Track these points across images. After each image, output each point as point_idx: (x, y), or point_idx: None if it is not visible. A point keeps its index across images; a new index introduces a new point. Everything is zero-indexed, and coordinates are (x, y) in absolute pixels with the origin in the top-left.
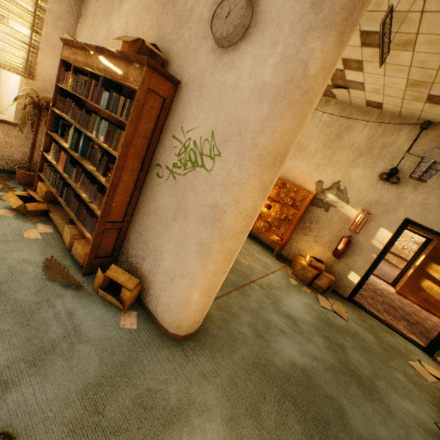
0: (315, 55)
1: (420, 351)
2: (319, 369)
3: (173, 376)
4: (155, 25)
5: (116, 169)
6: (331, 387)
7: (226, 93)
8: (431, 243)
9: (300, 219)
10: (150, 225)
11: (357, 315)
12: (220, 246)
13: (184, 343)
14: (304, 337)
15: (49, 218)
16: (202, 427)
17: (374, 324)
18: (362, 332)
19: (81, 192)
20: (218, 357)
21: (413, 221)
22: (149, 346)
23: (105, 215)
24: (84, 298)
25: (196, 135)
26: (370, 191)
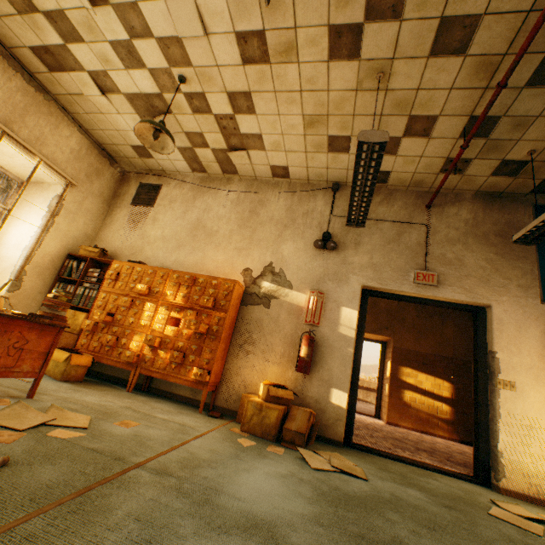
0: None
1: (476, 486)
2: None
3: None
4: None
5: None
6: None
7: None
8: (388, 345)
9: (234, 331)
10: None
11: (373, 465)
12: None
13: None
14: None
15: None
16: None
17: (401, 469)
18: (400, 490)
19: None
20: None
21: (371, 290)
22: None
23: None
24: None
25: None
26: (312, 265)
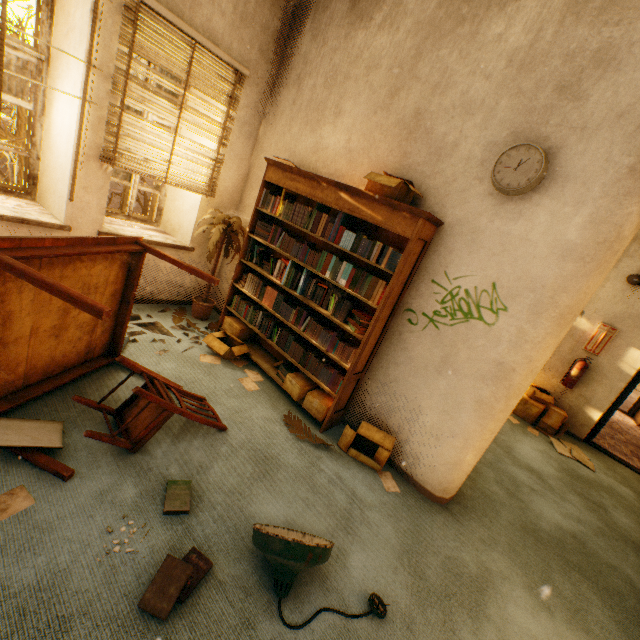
0: (631, 218)
1: None
2: (588, 534)
3: (459, 543)
4: (396, 151)
5: (375, 321)
6: (609, 555)
7: (512, 245)
8: None
9: None
10: (400, 376)
11: (602, 463)
12: (504, 405)
13: (449, 506)
14: (558, 496)
15: (248, 361)
16: (510, 594)
17: (626, 474)
18: (617, 486)
19: (308, 337)
20: (486, 521)
21: None
22: (421, 511)
23: (354, 368)
24: (338, 459)
25: (468, 283)
26: (614, 299)
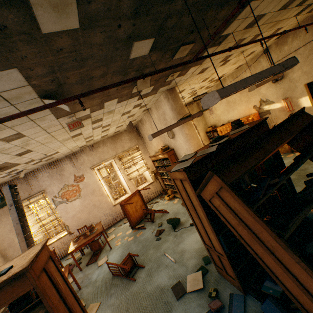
0: (185, 130)
1: None
2: None
3: None
4: (161, 141)
5: None
6: None
7: (180, 145)
8: None
9: None
10: None
11: None
12: None
13: None
14: None
15: (176, 197)
16: None
17: None
18: None
19: None
20: None
21: (311, 81)
22: None
23: None
24: None
25: (183, 155)
26: (276, 90)
